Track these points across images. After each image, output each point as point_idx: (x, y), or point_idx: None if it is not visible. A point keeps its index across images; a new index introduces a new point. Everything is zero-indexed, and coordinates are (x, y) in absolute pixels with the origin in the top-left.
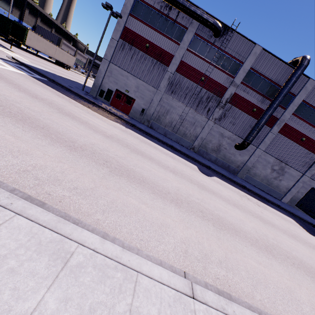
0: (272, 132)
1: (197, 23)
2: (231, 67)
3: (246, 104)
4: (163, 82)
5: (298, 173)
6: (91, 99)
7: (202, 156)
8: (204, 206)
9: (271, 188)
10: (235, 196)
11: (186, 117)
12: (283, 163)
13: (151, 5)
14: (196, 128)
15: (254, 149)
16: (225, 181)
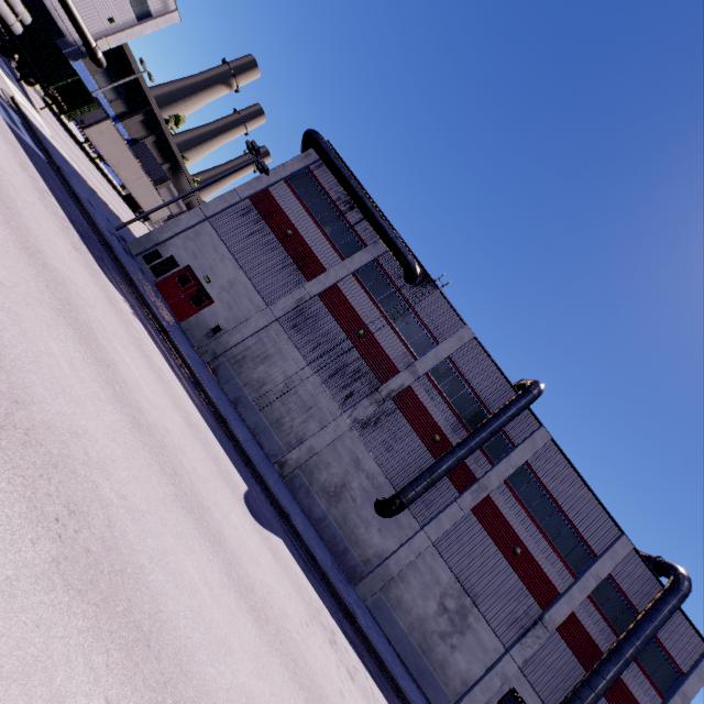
0: (460, 504)
1: (384, 248)
2: (417, 339)
3: (424, 418)
4: (286, 300)
5: (496, 640)
6: (112, 241)
7: (295, 494)
8: (119, 520)
9: (428, 664)
10: (289, 603)
11: (299, 388)
12: (468, 596)
13: (325, 189)
14: (309, 421)
15: (414, 530)
16: (304, 568)
